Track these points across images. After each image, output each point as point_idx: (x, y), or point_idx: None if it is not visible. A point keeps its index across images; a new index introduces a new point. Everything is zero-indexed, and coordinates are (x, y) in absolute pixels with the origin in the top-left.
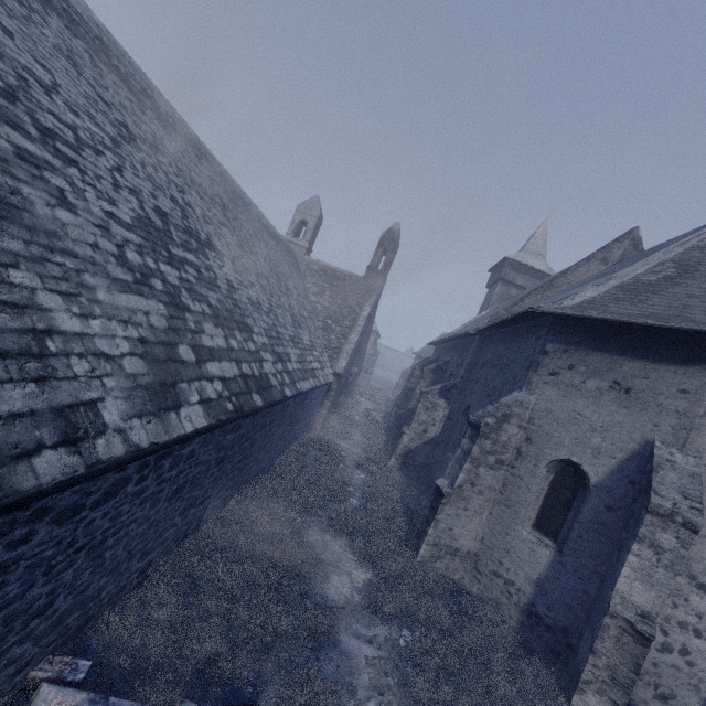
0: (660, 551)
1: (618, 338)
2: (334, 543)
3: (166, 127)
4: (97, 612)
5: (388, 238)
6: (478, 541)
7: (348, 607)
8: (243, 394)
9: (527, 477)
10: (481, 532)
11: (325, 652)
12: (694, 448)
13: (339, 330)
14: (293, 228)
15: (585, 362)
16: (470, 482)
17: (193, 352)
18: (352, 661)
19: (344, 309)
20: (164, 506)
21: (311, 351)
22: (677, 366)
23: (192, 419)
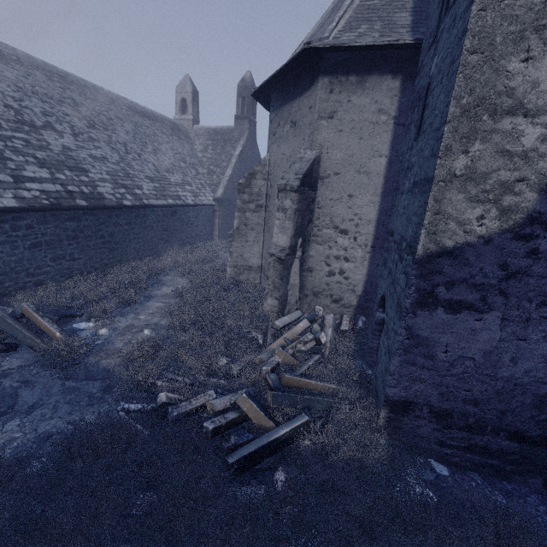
0: (286, 211)
1: (290, 88)
2: (180, 279)
3: (8, 63)
4: (9, 293)
5: (243, 87)
6: (263, 259)
7: (164, 296)
8: (64, 199)
9: (272, 209)
10: (264, 253)
11: (134, 306)
12: (318, 144)
13: (219, 171)
14: (179, 108)
15: (282, 117)
16: (243, 224)
17: (12, 178)
18: (147, 308)
19: (222, 155)
20: (28, 252)
21: (181, 186)
22: (308, 91)
23: (4, 203)
